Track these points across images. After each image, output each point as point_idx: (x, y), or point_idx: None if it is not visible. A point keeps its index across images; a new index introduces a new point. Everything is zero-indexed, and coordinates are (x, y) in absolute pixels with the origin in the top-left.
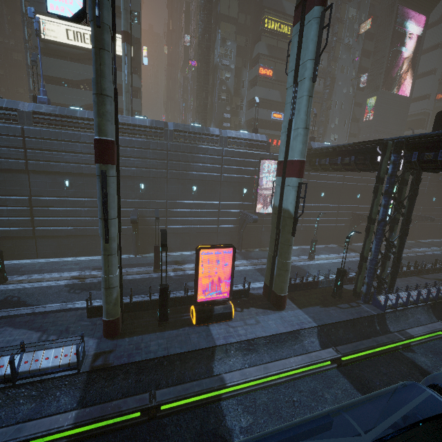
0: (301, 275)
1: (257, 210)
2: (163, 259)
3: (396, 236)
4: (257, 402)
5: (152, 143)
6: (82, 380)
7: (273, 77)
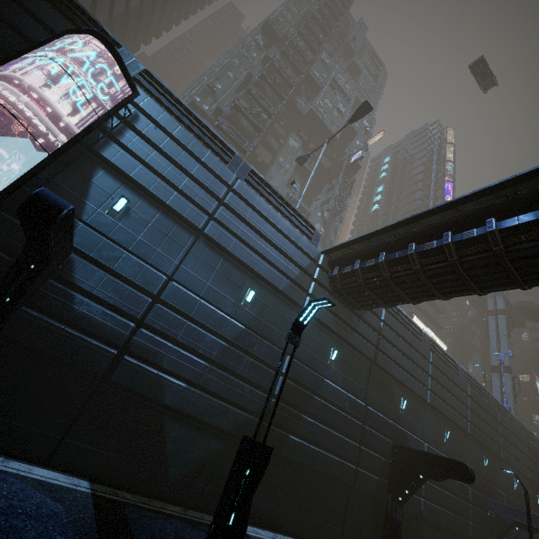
0: None
1: None
2: None
3: None
4: None
5: None
6: None
7: None
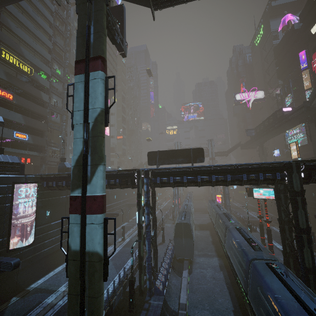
0: None
1: (11, 245)
2: None
3: (153, 231)
4: None
5: None
6: None
7: (14, 101)
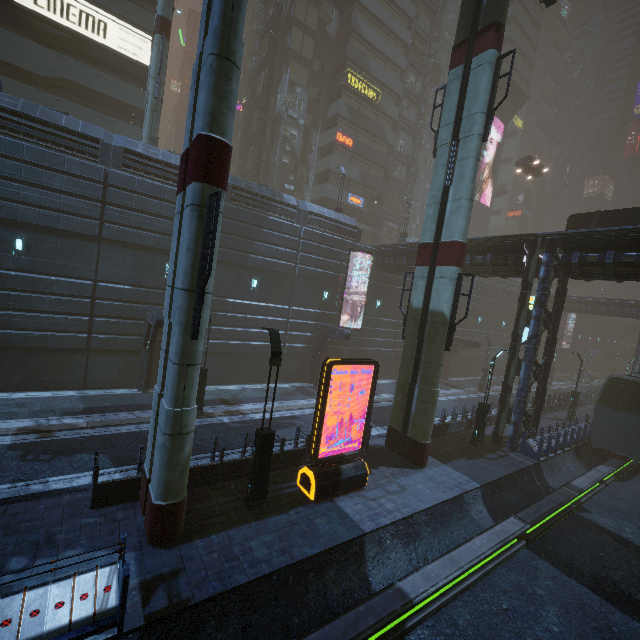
0: None
1: (340, 324)
2: None
3: (543, 359)
4: (459, 623)
5: None
6: None
7: (353, 149)
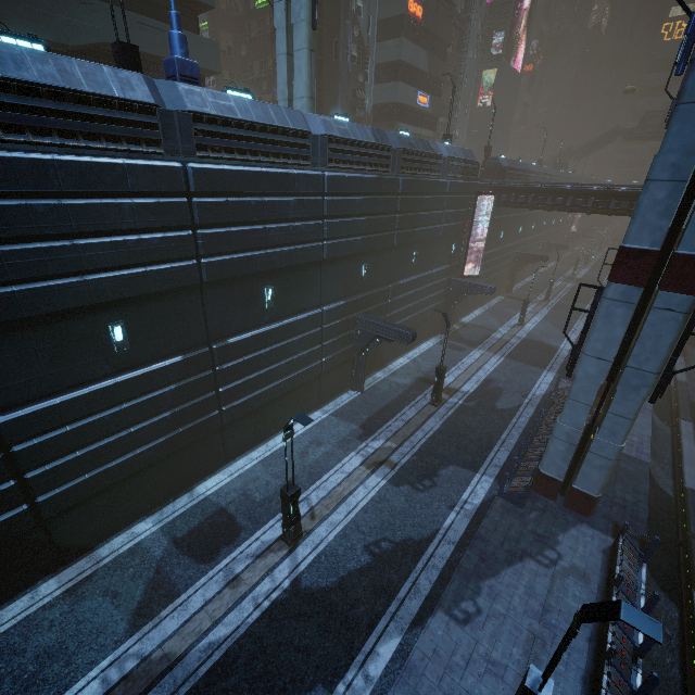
0: (550, 350)
1: (459, 271)
2: (401, 382)
3: None
4: None
5: (385, 183)
6: (647, 569)
7: (423, 22)
